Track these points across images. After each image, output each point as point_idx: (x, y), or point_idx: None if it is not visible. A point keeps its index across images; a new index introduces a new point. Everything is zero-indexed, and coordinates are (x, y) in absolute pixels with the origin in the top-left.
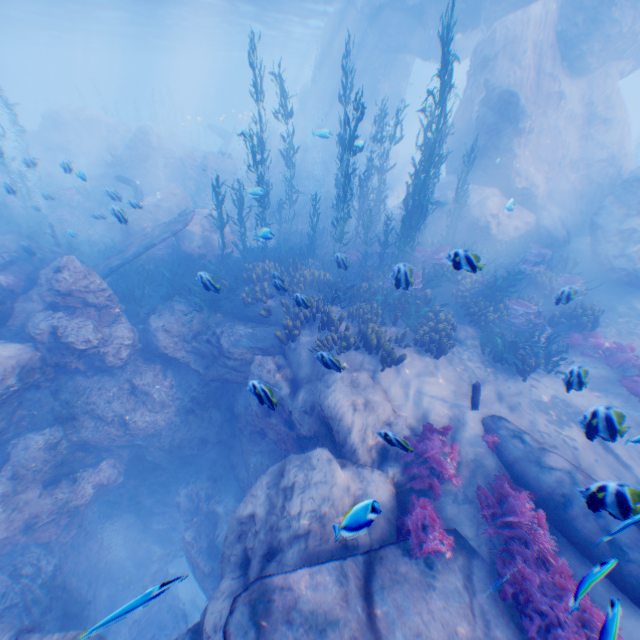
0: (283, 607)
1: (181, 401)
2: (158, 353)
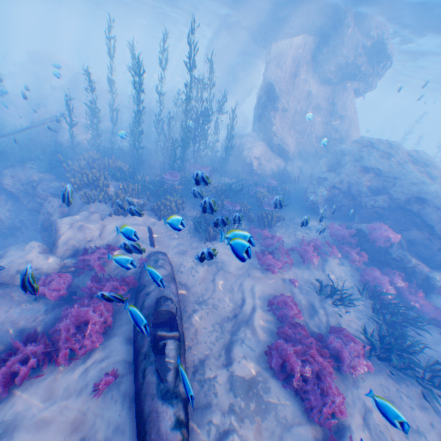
0: None
1: (14, 221)
2: (4, 188)
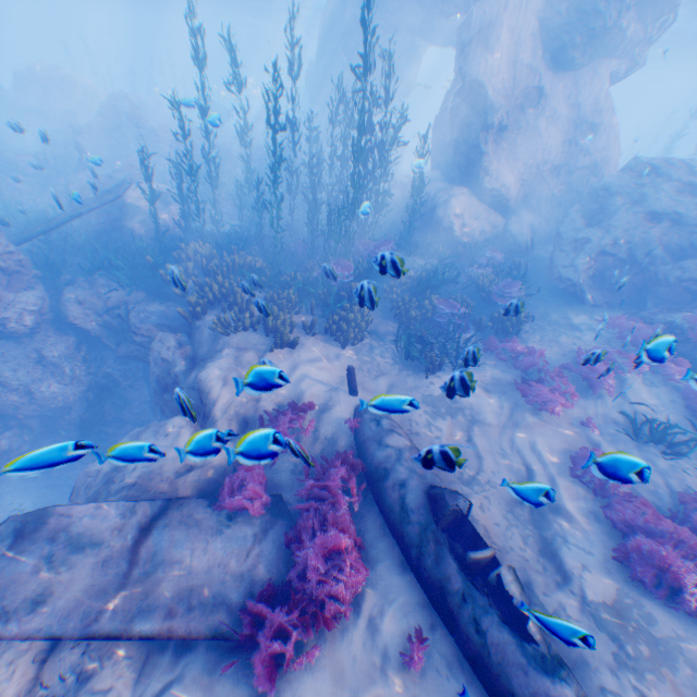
0: (53, 527)
1: (95, 376)
2: (70, 325)
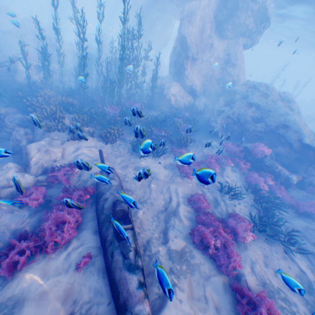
0: None
1: None
2: None
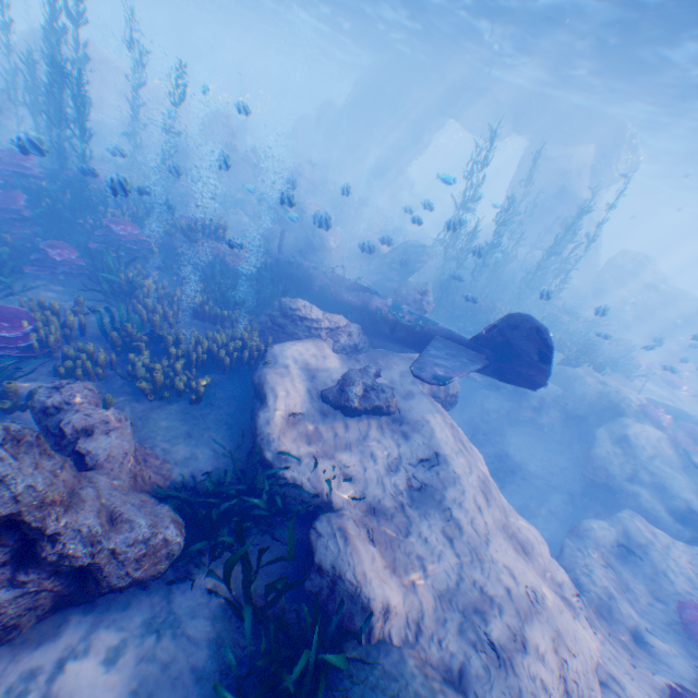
0: None
1: None
2: None
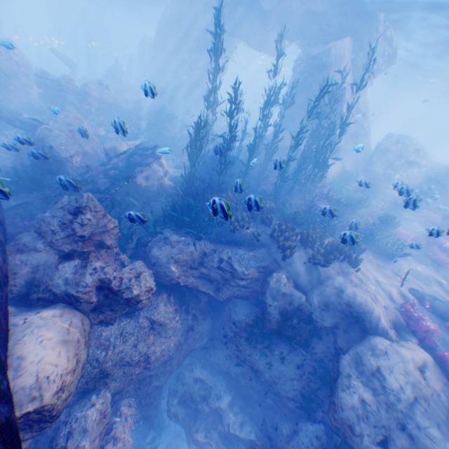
0: None
1: (185, 323)
2: (169, 284)
